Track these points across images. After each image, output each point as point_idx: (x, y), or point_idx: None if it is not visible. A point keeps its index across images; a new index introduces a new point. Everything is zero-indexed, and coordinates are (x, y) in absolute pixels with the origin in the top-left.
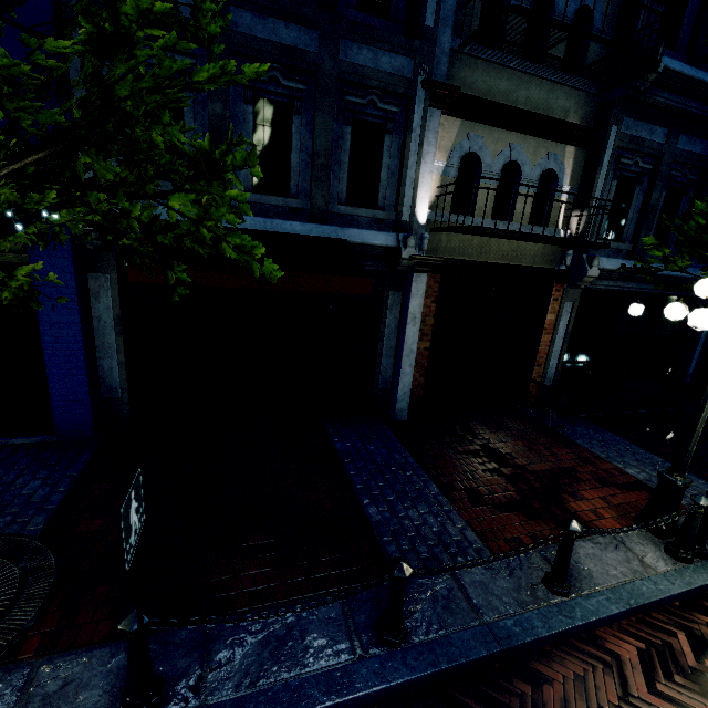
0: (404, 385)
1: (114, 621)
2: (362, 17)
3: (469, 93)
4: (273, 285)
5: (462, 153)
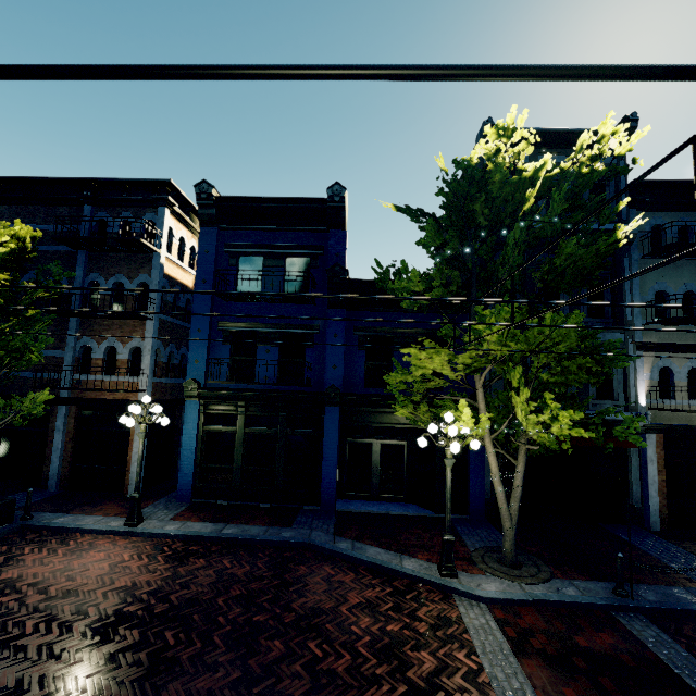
0: (653, 504)
1: (581, 577)
2: (591, 319)
3: (656, 340)
4: (590, 444)
5: (659, 368)
